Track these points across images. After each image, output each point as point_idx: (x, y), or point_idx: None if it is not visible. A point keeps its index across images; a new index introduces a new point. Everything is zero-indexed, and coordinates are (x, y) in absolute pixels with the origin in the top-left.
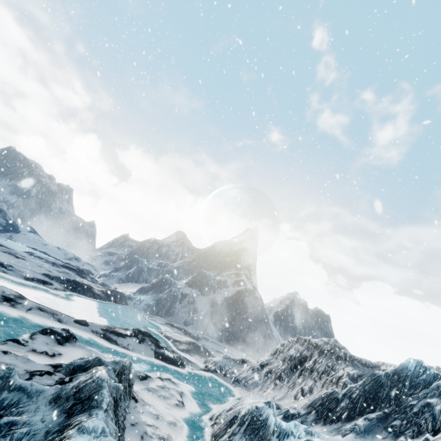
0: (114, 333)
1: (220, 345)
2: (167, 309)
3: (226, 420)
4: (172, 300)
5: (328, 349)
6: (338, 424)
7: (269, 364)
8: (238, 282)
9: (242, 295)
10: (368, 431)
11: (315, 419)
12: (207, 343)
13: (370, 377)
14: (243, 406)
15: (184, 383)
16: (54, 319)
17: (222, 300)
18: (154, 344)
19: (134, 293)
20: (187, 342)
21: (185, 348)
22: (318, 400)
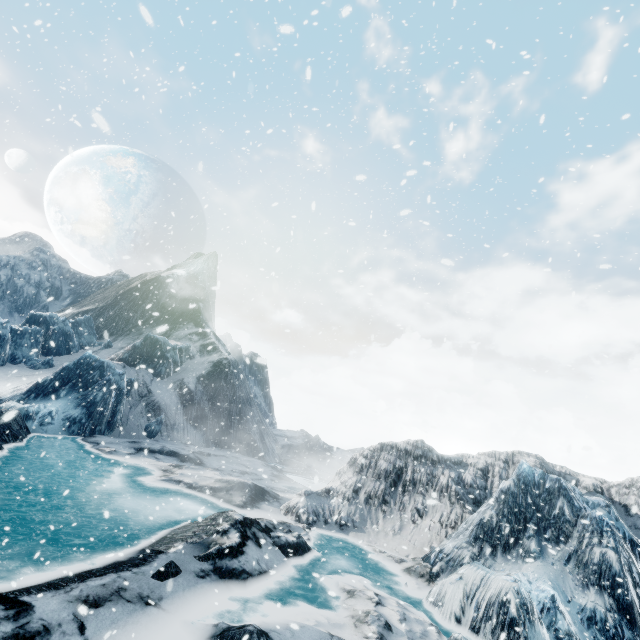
0: (225, 556)
1: (220, 455)
2: (108, 418)
3: (497, 620)
4: (115, 398)
5: (421, 454)
6: (513, 551)
7: (362, 486)
8: (207, 347)
9: (224, 371)
10: (540, 549)
11: (491, 554)
12: (209, 461)
13: (508, 491)
14: (489, 589)
15: (355, 578)
16: (137, 606)
17: (195, 382)
18: (264, 533)
19: (22, 398)
20: (231, 485)
21: (243, 499)
22: (479, 530)
